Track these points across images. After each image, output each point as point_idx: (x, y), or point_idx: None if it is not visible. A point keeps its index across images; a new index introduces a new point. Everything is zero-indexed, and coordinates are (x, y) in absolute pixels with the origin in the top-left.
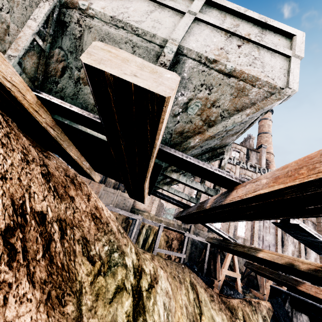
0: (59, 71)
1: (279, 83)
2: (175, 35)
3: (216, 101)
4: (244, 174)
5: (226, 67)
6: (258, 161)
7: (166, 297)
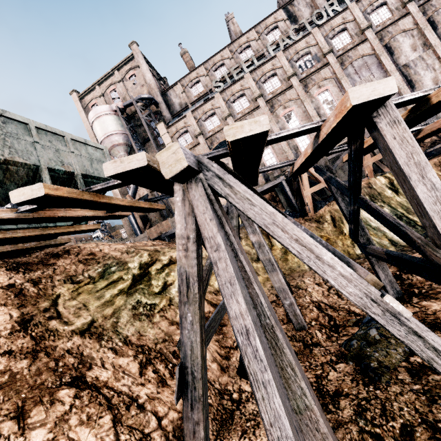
0: None
1: None
2: None
3: None
4: (295, 54)
5: None
6: (313, 6)
7: None
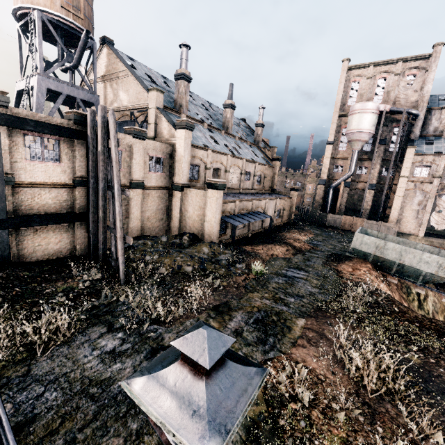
0: (397, 270)
1: None
2: (424, 270)
3: (436, 279)
4: None
5: (437, 275)
6: None
7: (434, 302)
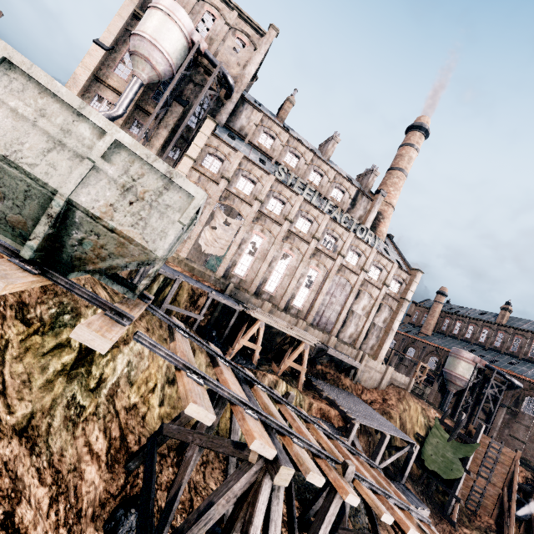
0: None
1: (152, 246)
2: (64, 189)
3: (104, 246)
4: (332, 230)
5: (109, 225)
6: (366, 214)
7: (137, 356)
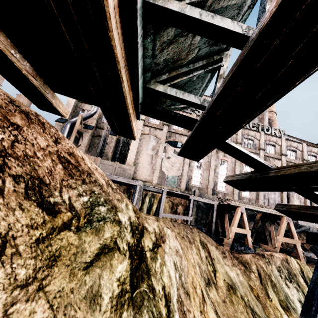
0: None
1: None
2: None
3: None
4: (246, 135)
5: None
6: (261, 121)
7: (176, 257)
